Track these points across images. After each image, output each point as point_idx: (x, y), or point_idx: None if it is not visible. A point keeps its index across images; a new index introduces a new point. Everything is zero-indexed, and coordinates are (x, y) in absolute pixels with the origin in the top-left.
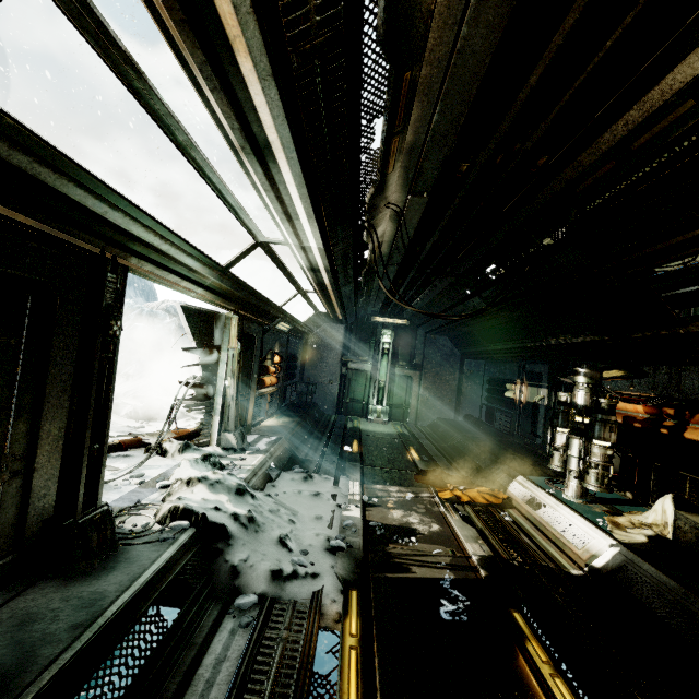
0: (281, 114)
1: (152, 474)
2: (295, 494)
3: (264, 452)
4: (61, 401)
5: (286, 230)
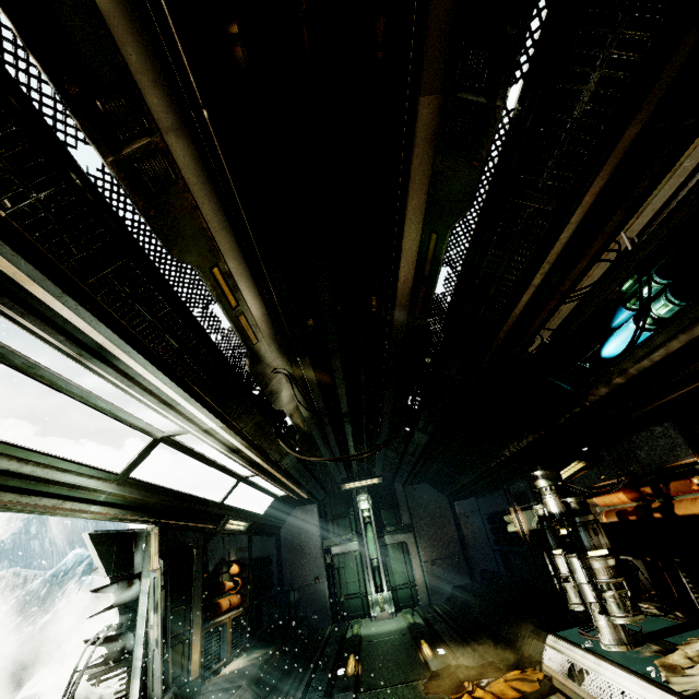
0: (93, 319)
1: None
2: None
3: None
4: None
5: (177, 419)
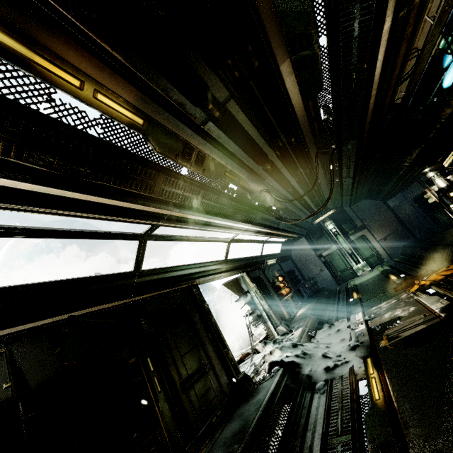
0: (203, 215)
1: (258, 361)
2: (327, 336)
3: (301, 326)
4: (207, 339)
5: (234, 231)
